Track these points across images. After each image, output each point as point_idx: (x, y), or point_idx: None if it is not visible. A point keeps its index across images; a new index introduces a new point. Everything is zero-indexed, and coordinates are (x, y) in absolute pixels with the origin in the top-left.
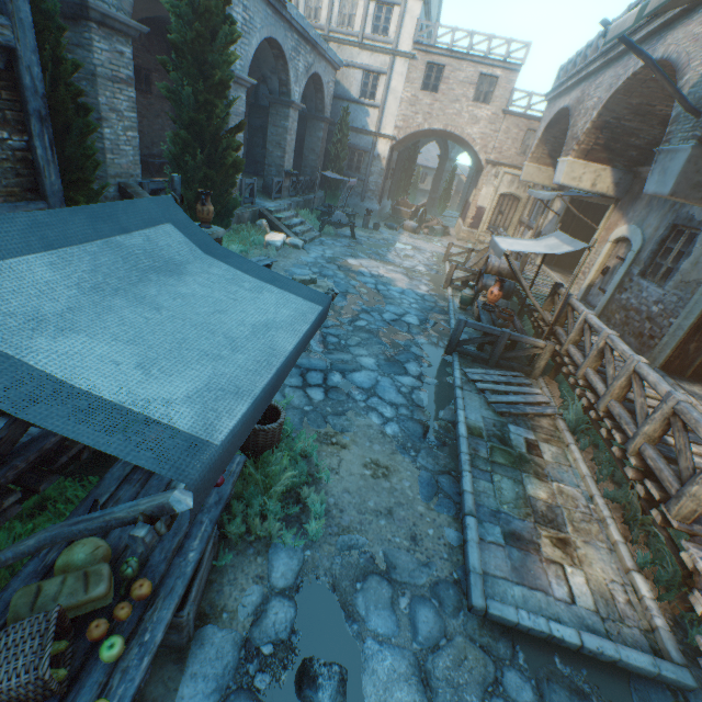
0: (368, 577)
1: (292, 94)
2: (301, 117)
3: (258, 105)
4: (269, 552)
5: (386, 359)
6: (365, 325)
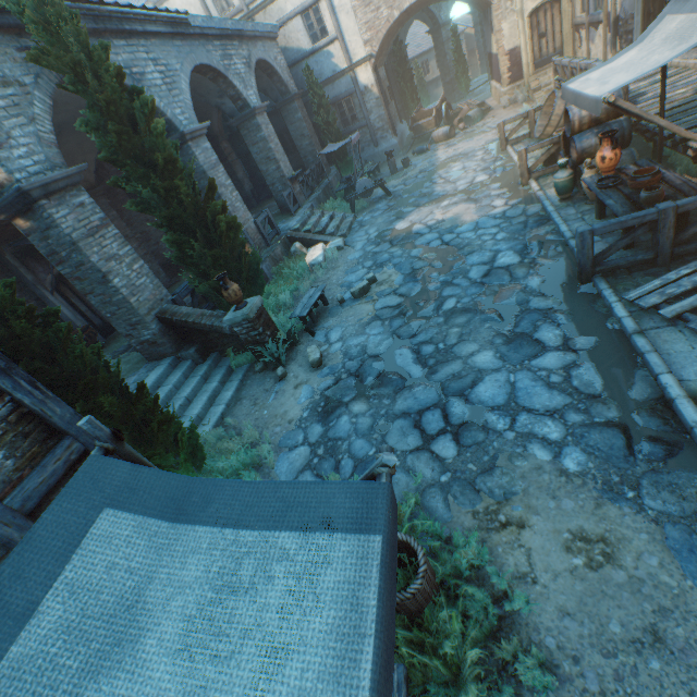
0: None
1: (249, 102)
2: (274, 113)
3: (235, 133)
4: None
5: (505, 340)
6: (455, 304)
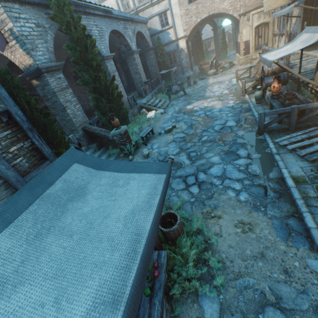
0: (264, 309)
1: (132, 48)
2: (141, 54)
3: (123, 61)
4: (198, 300)
5: (225, 153)
6: (207, 138)
